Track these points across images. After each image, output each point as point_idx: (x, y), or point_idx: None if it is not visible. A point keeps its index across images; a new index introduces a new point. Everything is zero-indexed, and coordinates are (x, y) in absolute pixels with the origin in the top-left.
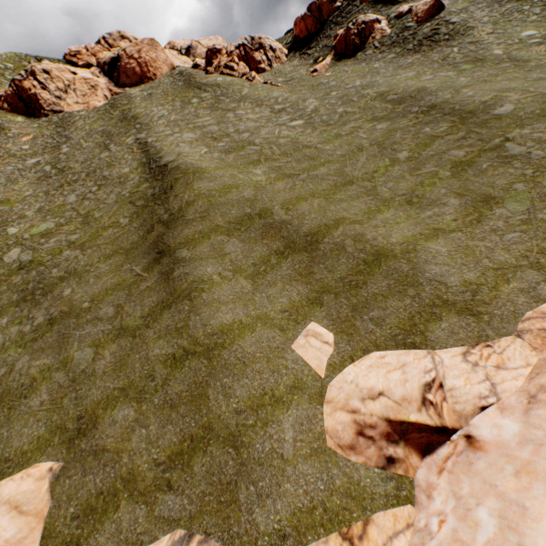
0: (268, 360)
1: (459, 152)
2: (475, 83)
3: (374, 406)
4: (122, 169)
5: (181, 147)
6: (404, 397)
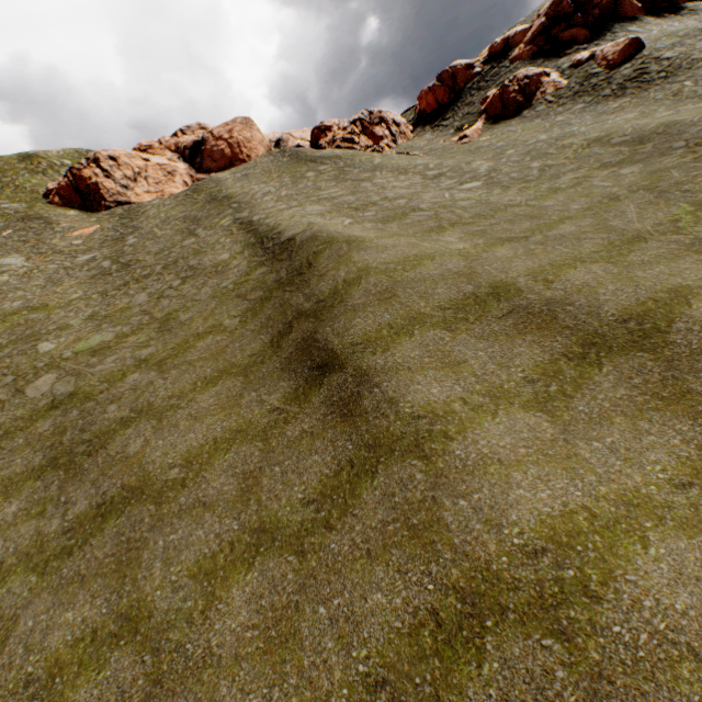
0: None
1: None
2: None
3: None
4: (217, 255)
5: (310, 218)
6: None
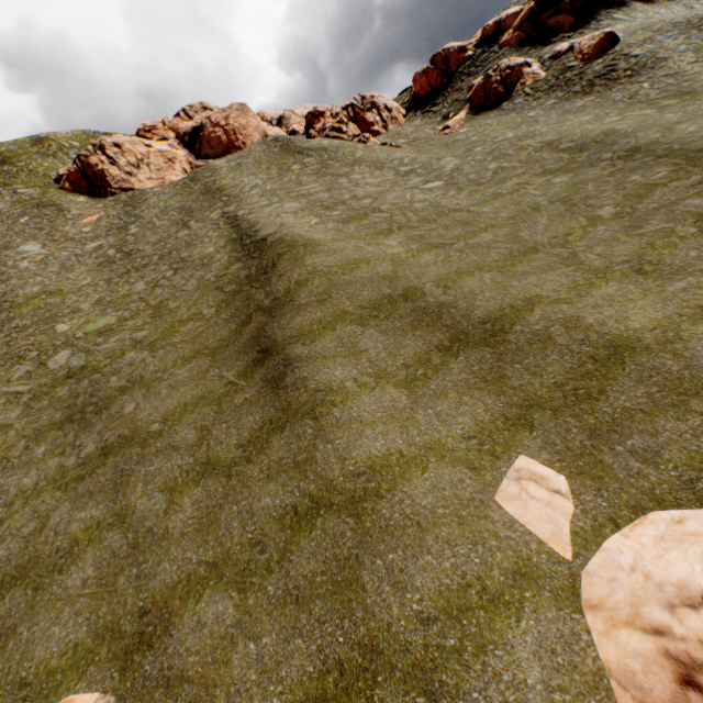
0: (460, 521)
1: (701, 200)
2: (692, 117)
3: (700, 623)
4: (205, 248)
5: (283, 217)
6: None
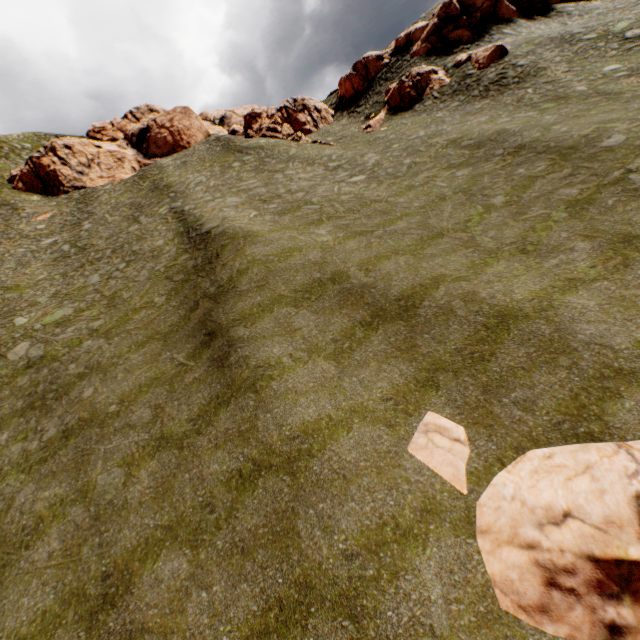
0: (378, 471)
1: (570, 190)
2: (565, 119)
3: (561, 536)
4: (155, 241)
5: (225, 211)
6: (608, 518)
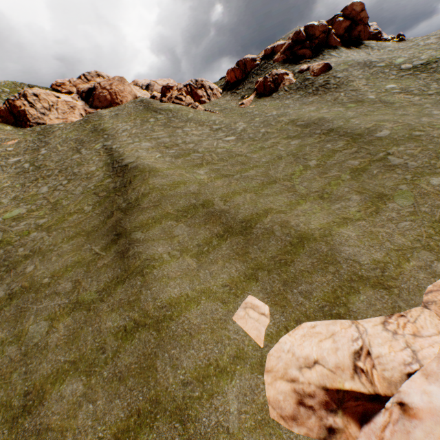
0: (212, 331)
1: (354, 161)
2: (359, 115)
3: (310, 374)
4: (90, 167)
5: (139, 152)
6: (337, 365)
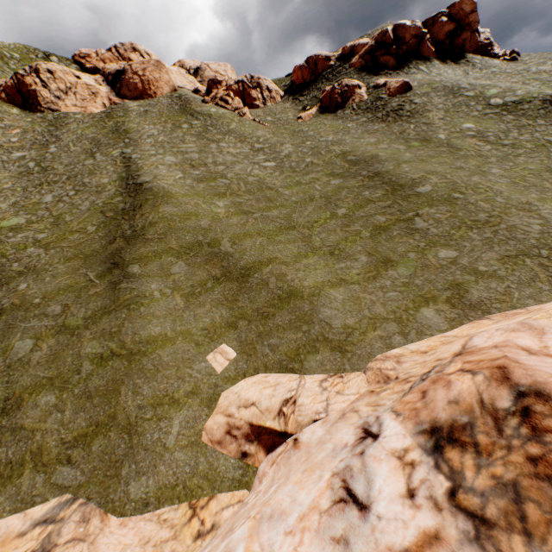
0: (178, 368)
1: (382, 217)
2: (415, 160)
3: (245, 413)
4: (102, 179)
5: (159, 169)
6: (268, 408)
